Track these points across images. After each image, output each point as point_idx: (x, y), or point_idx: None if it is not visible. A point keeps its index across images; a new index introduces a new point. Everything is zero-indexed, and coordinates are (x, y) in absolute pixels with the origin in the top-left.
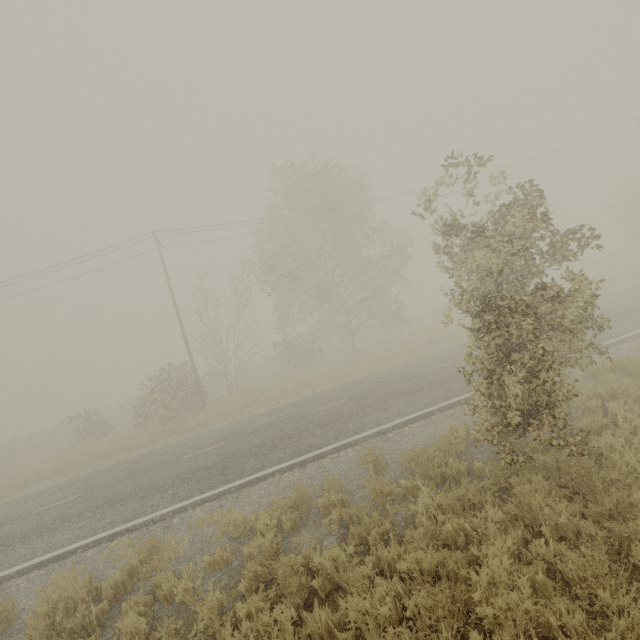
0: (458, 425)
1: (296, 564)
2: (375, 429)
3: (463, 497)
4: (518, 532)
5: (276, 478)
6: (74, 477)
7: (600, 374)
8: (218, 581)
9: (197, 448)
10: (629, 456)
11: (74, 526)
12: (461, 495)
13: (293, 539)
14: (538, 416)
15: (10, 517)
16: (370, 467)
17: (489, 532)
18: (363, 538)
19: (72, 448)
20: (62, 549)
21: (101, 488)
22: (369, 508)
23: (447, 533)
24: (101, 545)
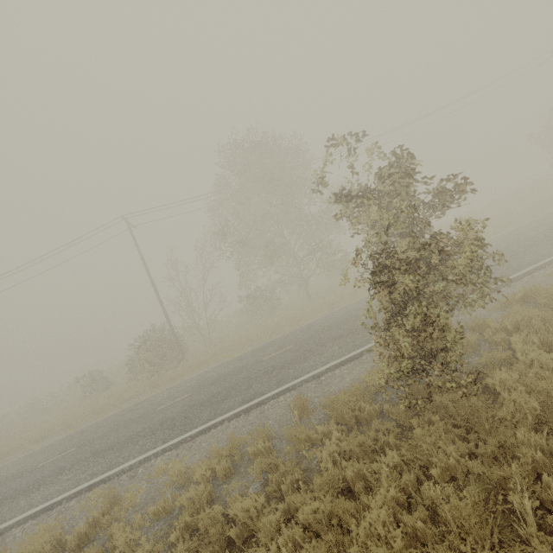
0: (375, 367)
1: (217, 515)
2: (310, 373)
3: (365, 443)
4: (410, 476)
5: (224, 426)
6: (76, 431)
7: (512, 304)
8: (160, 529)
9: (169, 399)
10: (516, 394)
11: (64, 478)
12: (362, 441)
13: (225, 487)
14: (436, 359)
15: (22, 471)
16: (296, 413)
17: (383, 477)
18: (281, 484)
19: (80, 403)
20: (51, 500)
21: (91, 441)
22: (292, 453)
23: (350, 478)
24: (81, 495)
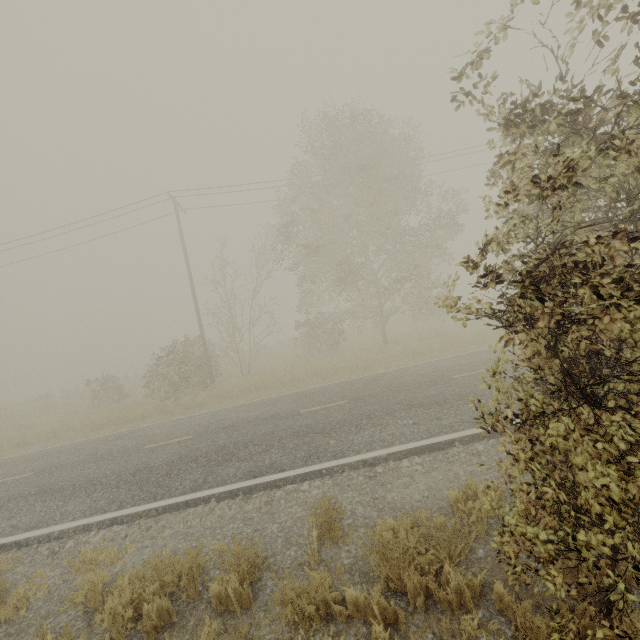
0: (480, 485)
1: None
2: (361, 455)
3: None
4: None
5: (208, 507)
6: (55, 447)
7: None
8: None
9: (165, 437)
10: None
11: None
12: None
13: None
14: None
15: None
16: (314, 535)
17: None
18: None
19: (85, 411)
20: None
21: (52, 470)
22: (285, 624)
23: None
24: None
